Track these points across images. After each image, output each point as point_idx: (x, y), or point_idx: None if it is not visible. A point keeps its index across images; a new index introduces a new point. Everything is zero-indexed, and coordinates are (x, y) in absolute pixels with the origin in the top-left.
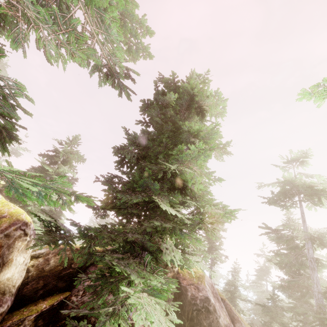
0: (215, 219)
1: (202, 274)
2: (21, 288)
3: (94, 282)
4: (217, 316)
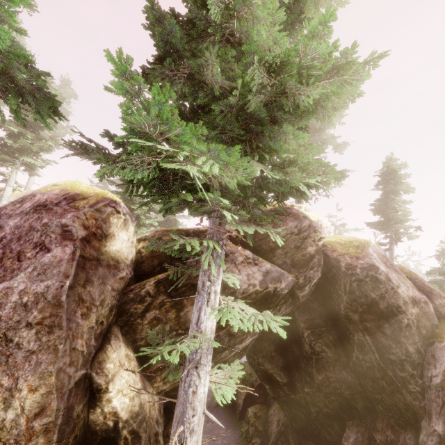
0: (304, 65)
1: (364, 243)
2: (139, 266)
3: (162, 207)
4: (393, 286)
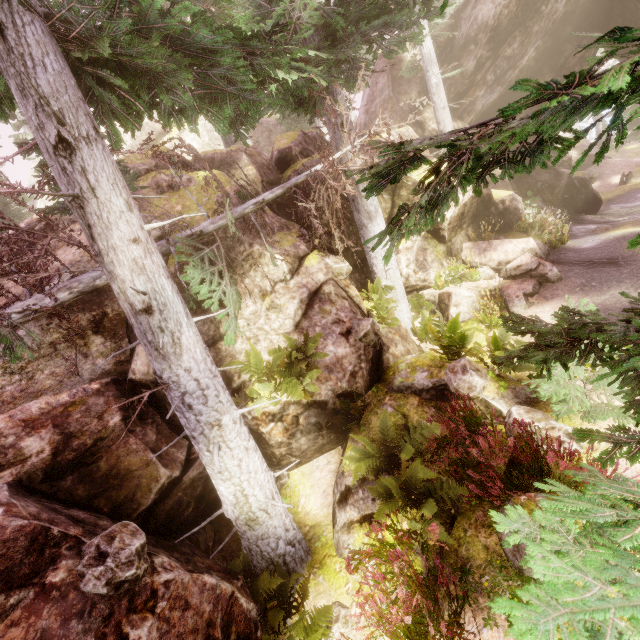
0: None
1: None
2: None
3: None
4: None
